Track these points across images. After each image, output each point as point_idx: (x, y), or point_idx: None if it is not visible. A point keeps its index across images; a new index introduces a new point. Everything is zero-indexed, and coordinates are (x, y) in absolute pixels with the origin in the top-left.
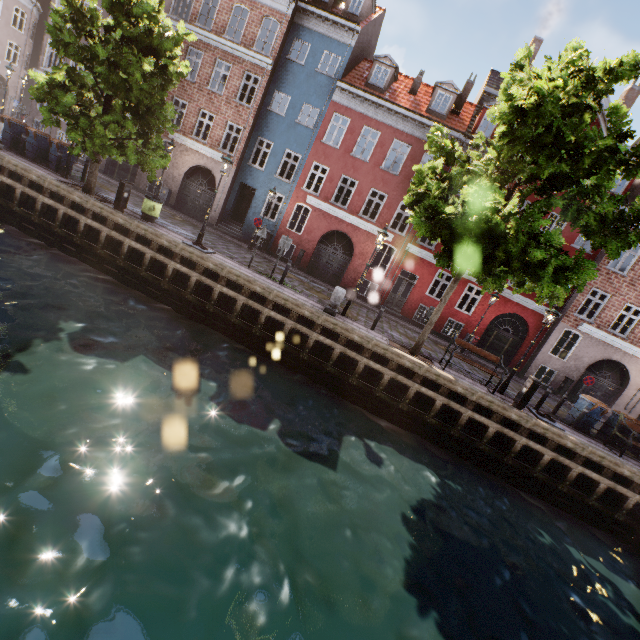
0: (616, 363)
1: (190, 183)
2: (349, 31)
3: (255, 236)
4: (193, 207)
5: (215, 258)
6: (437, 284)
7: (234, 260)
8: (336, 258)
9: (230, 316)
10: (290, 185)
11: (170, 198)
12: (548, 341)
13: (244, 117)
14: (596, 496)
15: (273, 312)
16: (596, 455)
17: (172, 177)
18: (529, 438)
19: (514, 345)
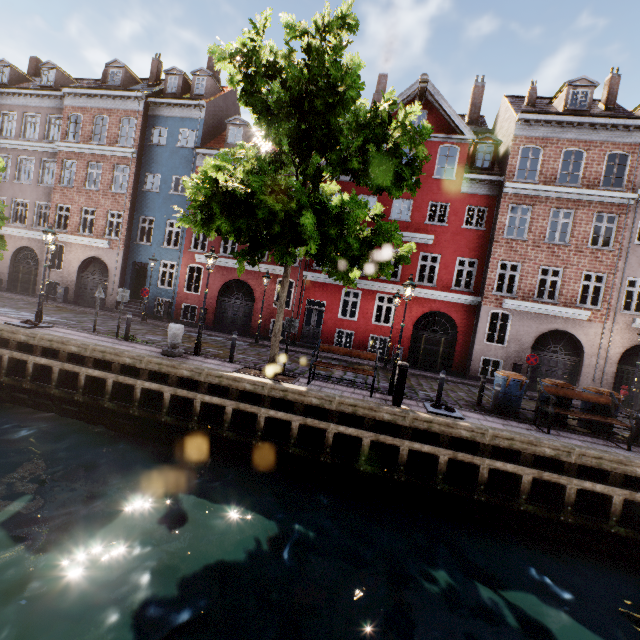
0: (561, 333)
1: (86, 276)
2: (197, 108)
3: (145, 306)
4: (93, 297)
5: (42, 330)
6: (379, 310)
7: (88, 330)
8: (240, 307)
9: (49, 388)
10: (179, 250)
11: (69, 295)
12: (478, 329)
13: (122, 203)
14: (525, 496)
15: (91, 369)
16: (502, 438)
17: (67, 275)
18: (419, 439)
19: (448, 345)
